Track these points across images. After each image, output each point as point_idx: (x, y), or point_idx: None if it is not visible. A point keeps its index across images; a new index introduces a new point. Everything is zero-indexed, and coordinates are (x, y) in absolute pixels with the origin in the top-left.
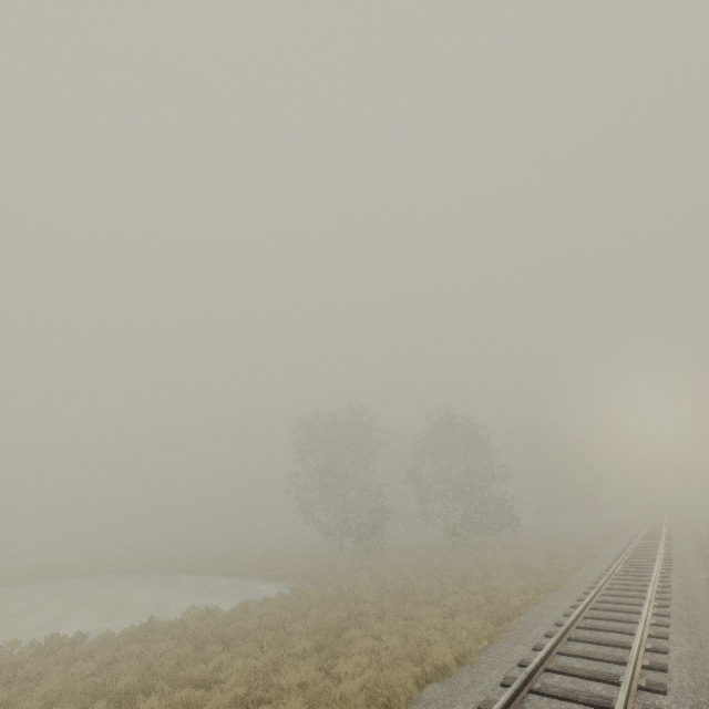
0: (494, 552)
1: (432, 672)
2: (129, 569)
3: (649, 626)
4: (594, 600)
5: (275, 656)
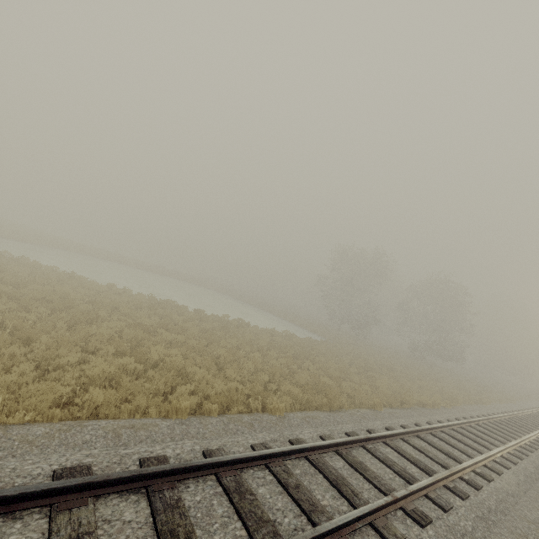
0: (441, 370)
1: (418, 403)
2: (224, 292)
3: (535, 437)
4: (507, 417)
5: (345, 367)
